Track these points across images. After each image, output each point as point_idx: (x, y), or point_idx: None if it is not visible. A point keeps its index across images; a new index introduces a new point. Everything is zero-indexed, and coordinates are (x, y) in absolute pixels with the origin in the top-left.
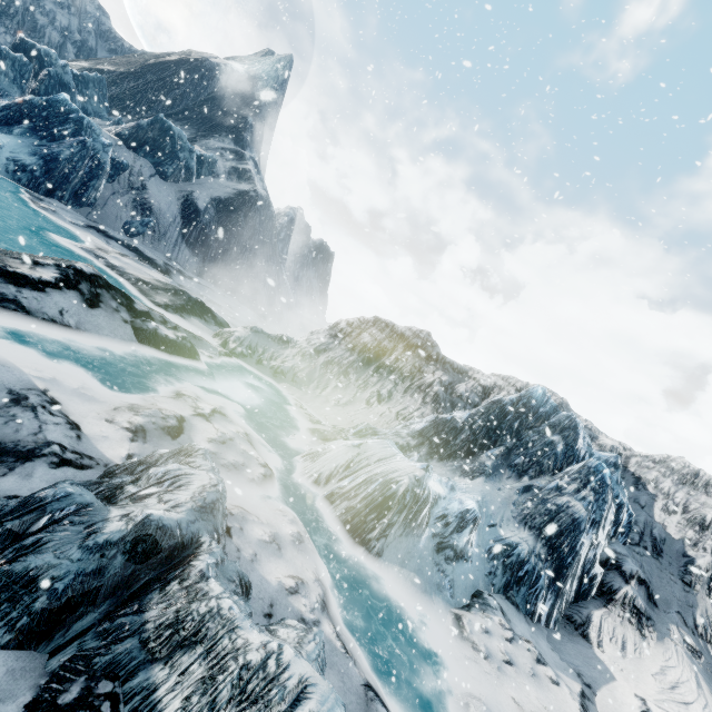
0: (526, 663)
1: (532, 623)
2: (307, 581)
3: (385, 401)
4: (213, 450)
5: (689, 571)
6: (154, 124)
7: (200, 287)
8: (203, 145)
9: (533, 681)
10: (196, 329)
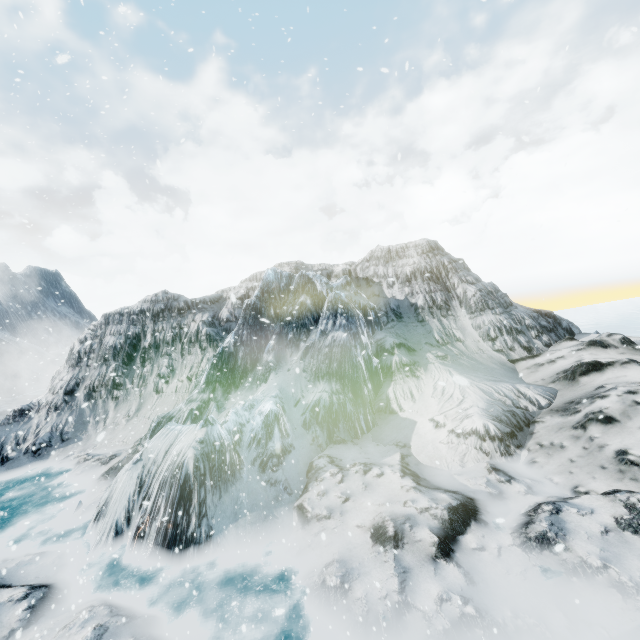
0: (358, 484)
1: (359, 440)
2: None
3: (171, 377)
4: None
5: (418, 313)
6: None
7: None
8: None
9: (367, 492)
10: None
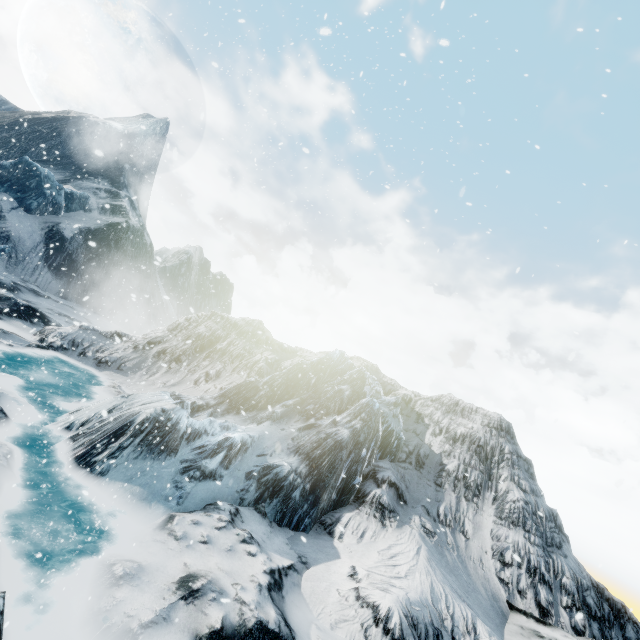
0: (227, 543)
1: (278, 527)
2: None
3: (213, 379)
4: None
5: (441, 474)
6: (18, 164)
7: (57, 305)
8: (76, 185)
9: (225, 554)
10: (13, 328)
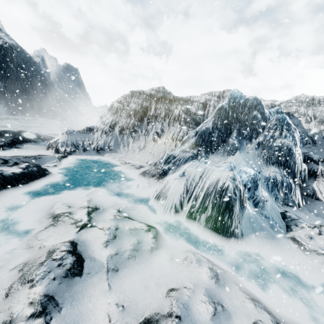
0: None
1: (300, 209)
2: (258, 318)
3: (162, 135)
4: (113, 251)
5: None
6: None
7: (17, 121)
8: None
9: None
10: (32, 151)
